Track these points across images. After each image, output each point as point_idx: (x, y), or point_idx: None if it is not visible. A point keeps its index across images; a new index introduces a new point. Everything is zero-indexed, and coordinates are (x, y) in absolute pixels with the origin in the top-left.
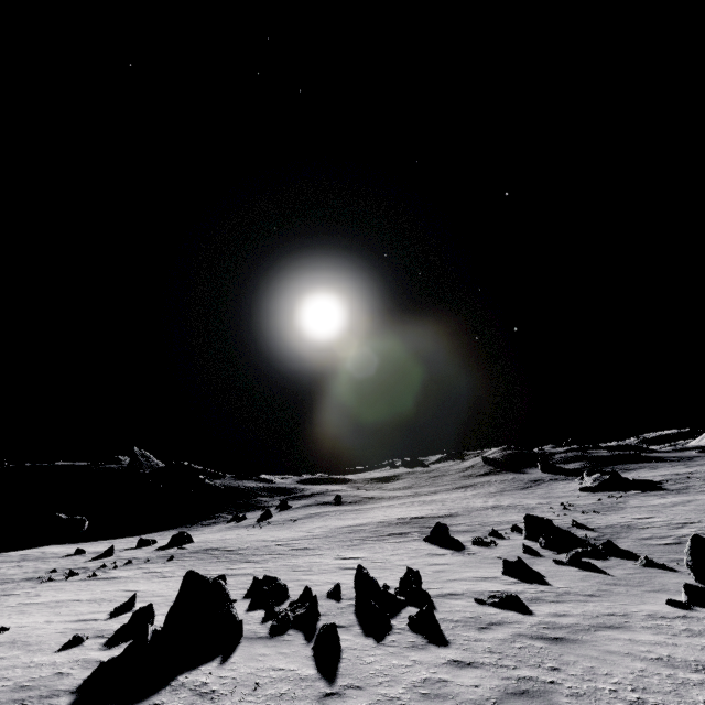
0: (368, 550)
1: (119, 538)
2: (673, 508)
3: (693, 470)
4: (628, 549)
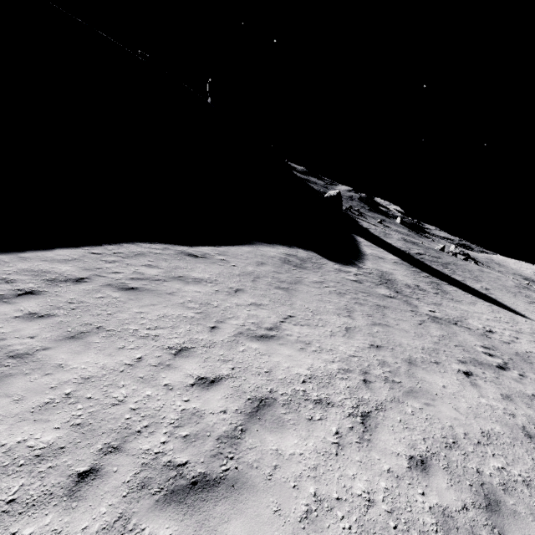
0: None
1: None
2: None
3: None
4: None
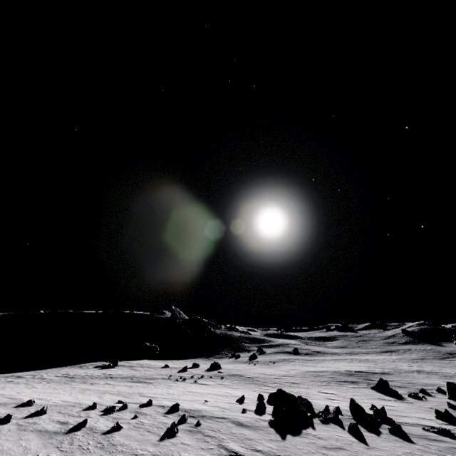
0: (336, 389)
1: (173, 359)
2: None
3: None
4: None
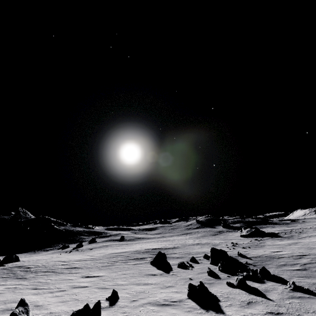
0: (111, 269)
1: None
2: (290, 246)
3: (291, 228)
4: (275, 273)
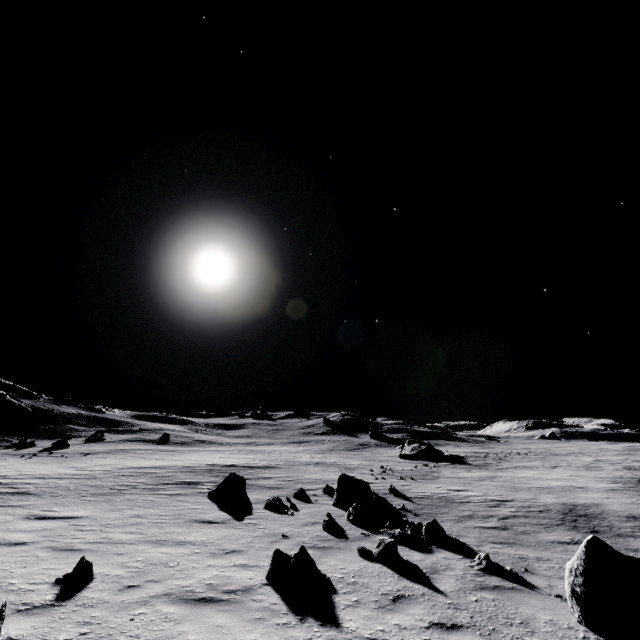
0: (111, 504)
1: None
2: (483, 482)
3: (487, 451)
4: (452, 532)
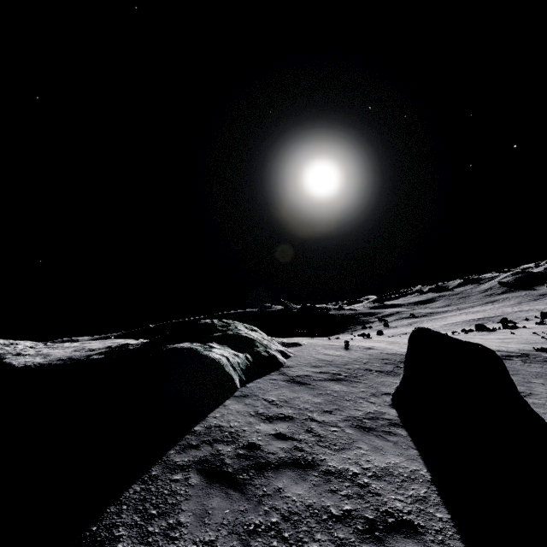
0: None
1: None
2: None
3: None
4: None
